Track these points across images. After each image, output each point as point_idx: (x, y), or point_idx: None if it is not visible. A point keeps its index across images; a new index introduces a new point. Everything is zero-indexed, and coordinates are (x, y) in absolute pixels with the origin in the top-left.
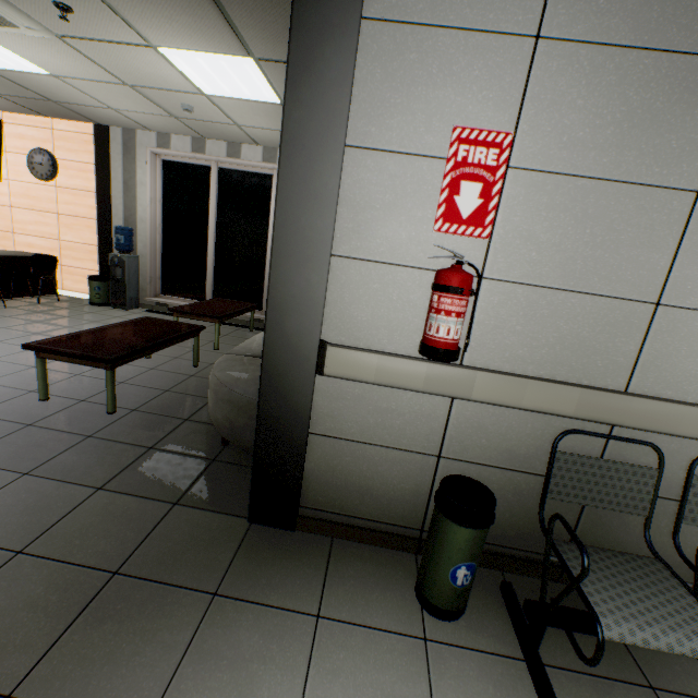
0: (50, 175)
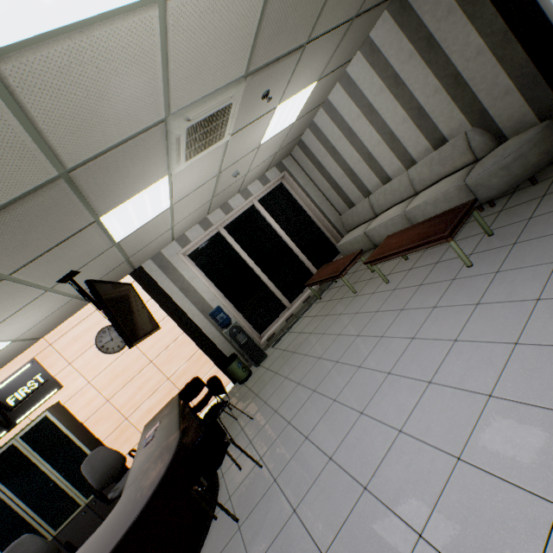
0: None
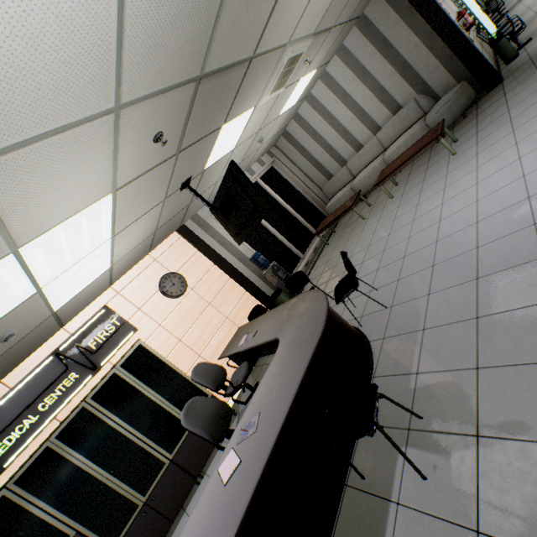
0: (185, 283)
